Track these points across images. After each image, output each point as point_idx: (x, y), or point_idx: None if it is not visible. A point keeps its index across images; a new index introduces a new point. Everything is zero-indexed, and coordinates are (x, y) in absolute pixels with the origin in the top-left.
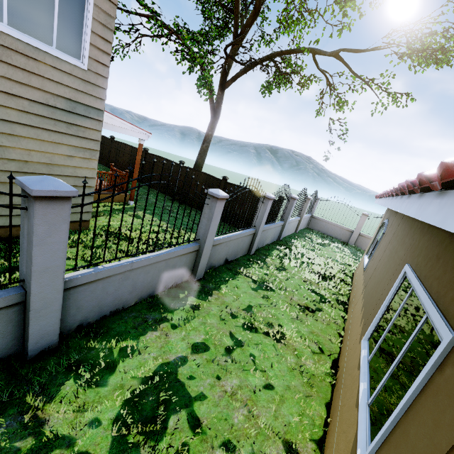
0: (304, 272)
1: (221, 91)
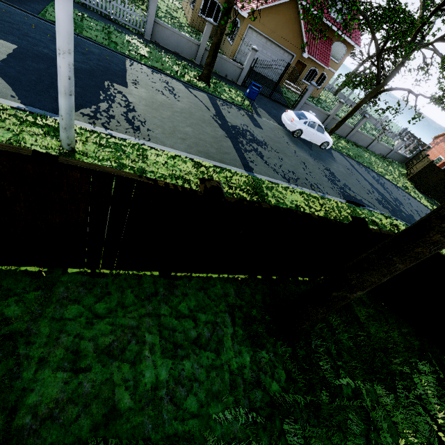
0: (170, 1)
1: None
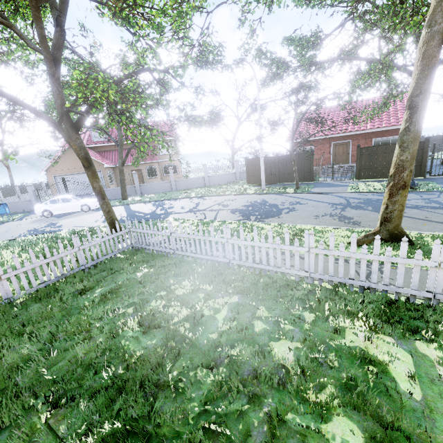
0: None
1: (6, 160)
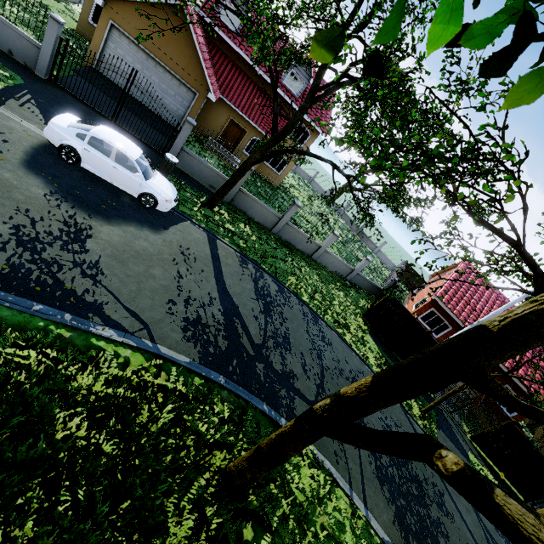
0: None
1: None
